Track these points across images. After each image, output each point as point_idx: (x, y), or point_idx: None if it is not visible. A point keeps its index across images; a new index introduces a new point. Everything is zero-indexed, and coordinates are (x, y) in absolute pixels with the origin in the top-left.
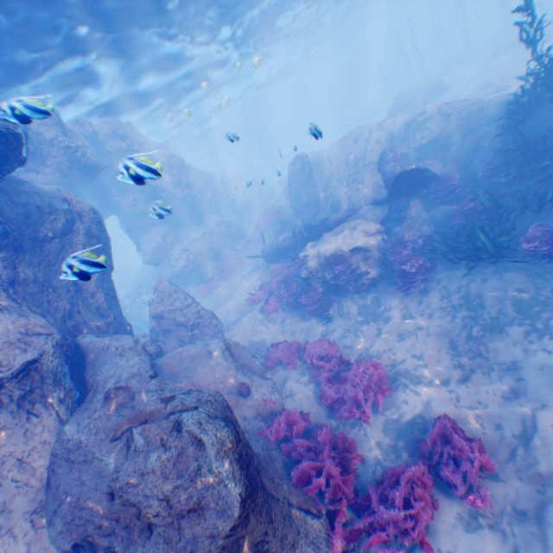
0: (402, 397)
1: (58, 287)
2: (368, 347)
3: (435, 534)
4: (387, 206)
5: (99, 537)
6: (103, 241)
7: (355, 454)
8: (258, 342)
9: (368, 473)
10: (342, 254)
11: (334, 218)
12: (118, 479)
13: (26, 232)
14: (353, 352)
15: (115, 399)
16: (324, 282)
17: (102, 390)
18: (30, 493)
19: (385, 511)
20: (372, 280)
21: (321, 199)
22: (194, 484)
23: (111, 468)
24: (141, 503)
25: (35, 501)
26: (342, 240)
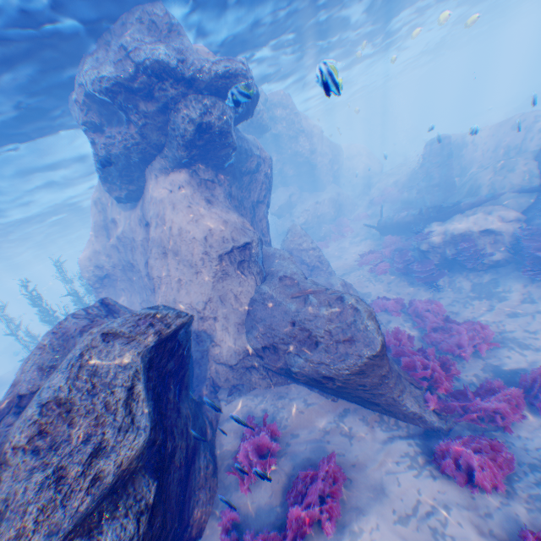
0: (505, 353)
1: (245, 207)
2: (476, 317)
3: (516, 428)
4: (535, 196)
5: (280, 344)
6: (270, 184)
7: (453, 370)
8: (363, 293)
9: (461, 387)
10: (469, 233)
11: (468, 201)
12: (297, 315)
13: (238, 165)
14: (459, 317)
15: (284, 281)
16: (440, 257)
17: (274, 274)
18: (237, 314)
19: (477, 399)
20: (495, 264)
21: (454, 183)
22: (349, 328)
23: (292, 310)
24: (312, 330)
25: (239, 319)
26: (473, 221)
